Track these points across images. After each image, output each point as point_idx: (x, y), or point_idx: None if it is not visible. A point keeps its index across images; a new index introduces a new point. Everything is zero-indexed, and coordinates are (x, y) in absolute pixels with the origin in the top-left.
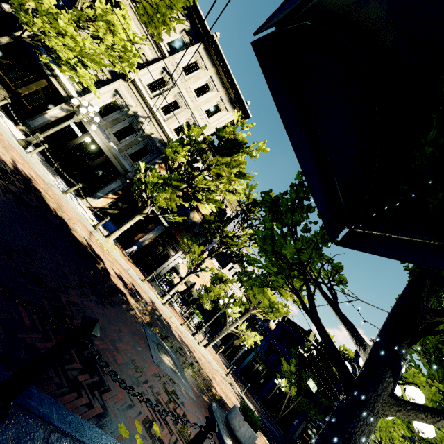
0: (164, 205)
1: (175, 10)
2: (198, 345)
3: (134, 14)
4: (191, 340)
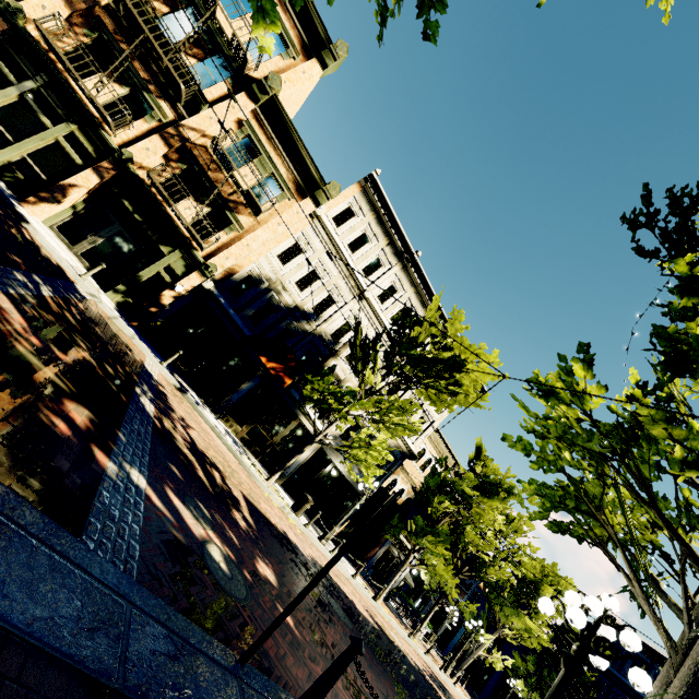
0: (444, 575)
1: (464, 406)
2: (456, 689)
3: (374, 325)
4: (450, 685)
